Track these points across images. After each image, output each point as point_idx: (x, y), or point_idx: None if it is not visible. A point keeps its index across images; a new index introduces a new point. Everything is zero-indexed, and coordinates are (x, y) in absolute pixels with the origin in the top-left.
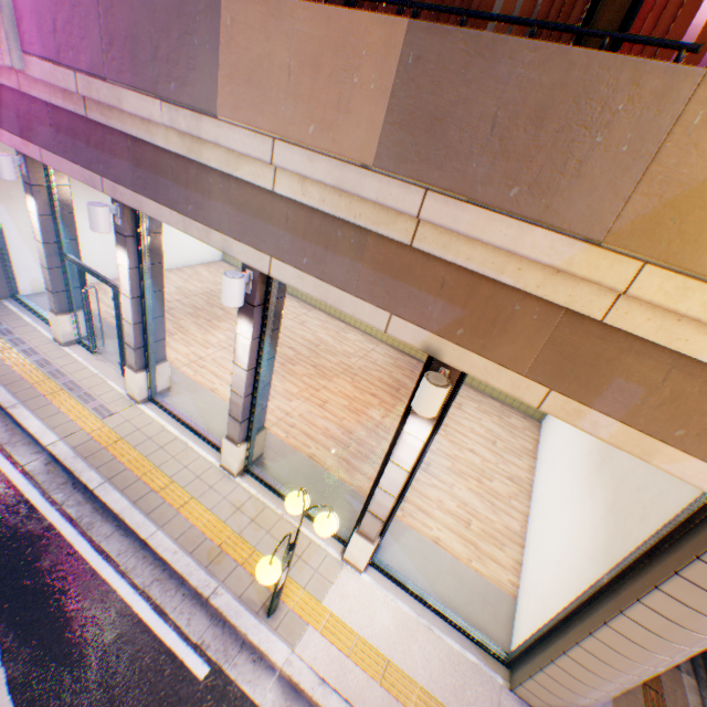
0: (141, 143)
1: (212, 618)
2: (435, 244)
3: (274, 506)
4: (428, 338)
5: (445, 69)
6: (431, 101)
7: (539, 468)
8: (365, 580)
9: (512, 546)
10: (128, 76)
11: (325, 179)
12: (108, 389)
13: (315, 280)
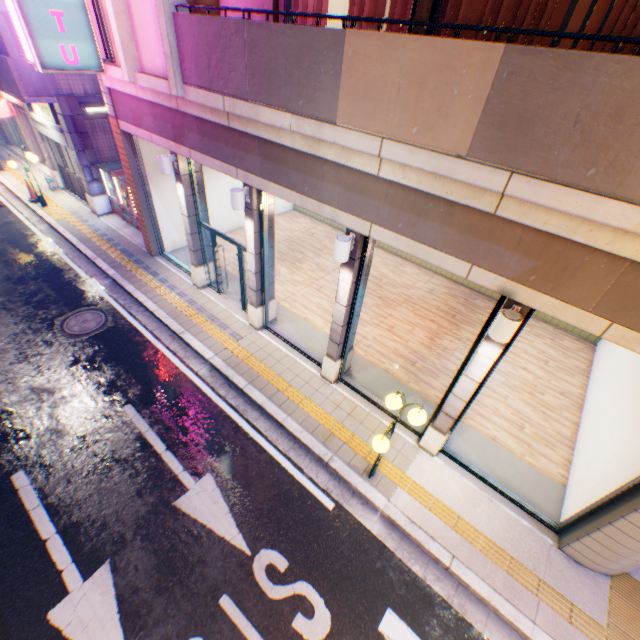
0: (269, 142)
1: (331, 475)
2: (515, 213)
3: (362, 405)
4: (503, 283)
5: (535, 80)
6: (520, 105)
7: (592, 386)
8: (436, 461)
9: (562, 448)
10: (265, 97)
11: (423, 167)
12: (235, 320)
13: (407, 240)
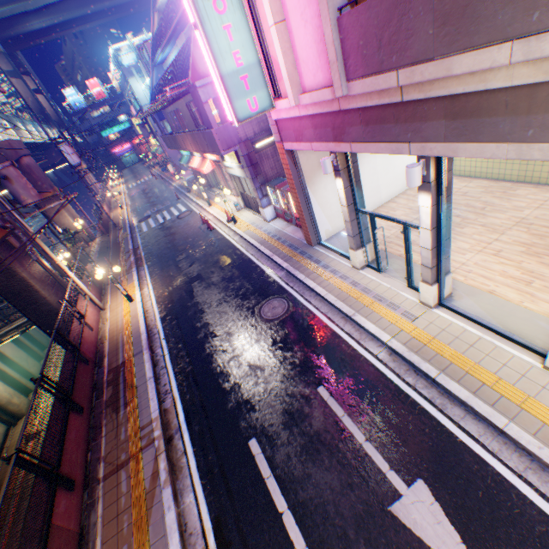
0: (460, 97)
1: None
2: None
3: None
4: None
5: None
6: None
7: None
8: None
9: None
10: (462, 42)
11: None
12: (402, 298)
13: None
